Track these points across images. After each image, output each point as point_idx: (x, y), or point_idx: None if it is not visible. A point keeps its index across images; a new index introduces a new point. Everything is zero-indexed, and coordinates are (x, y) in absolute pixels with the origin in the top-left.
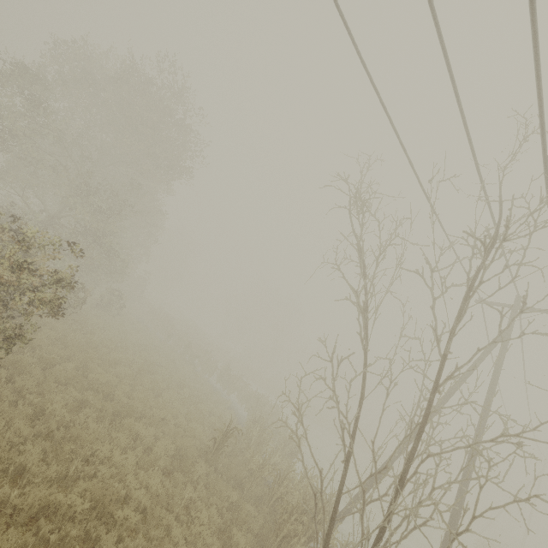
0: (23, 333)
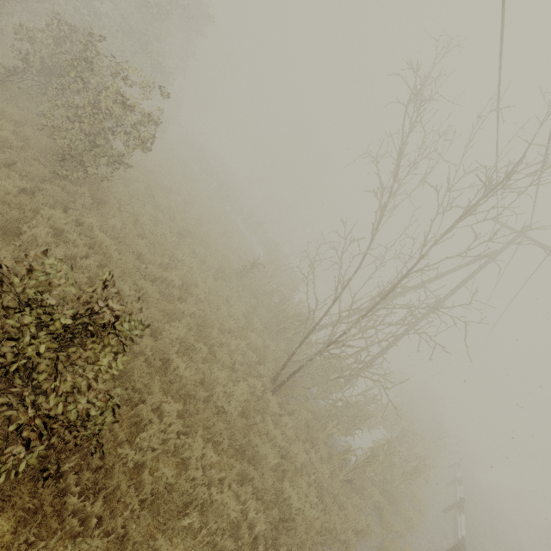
0: (122, 159)
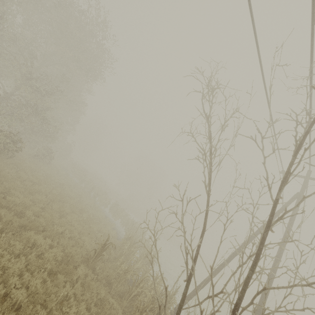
0: None
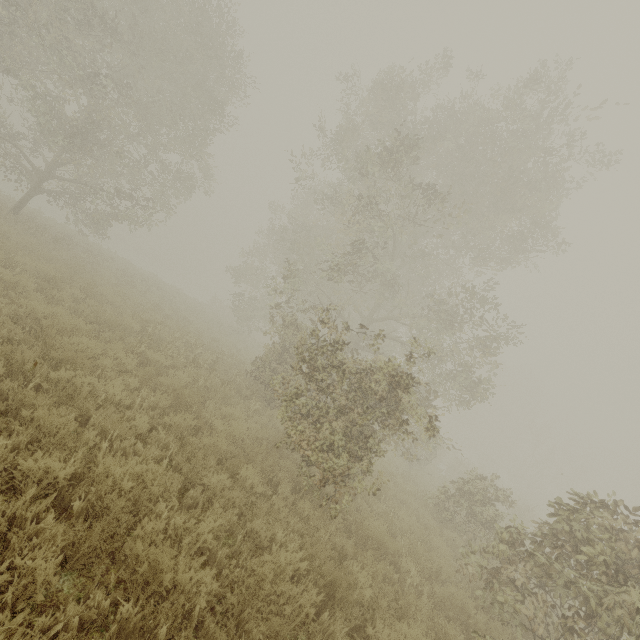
0: None
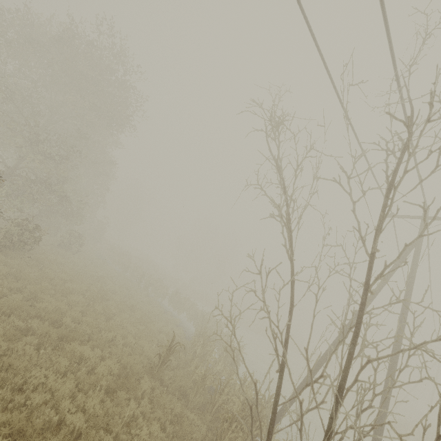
0: None
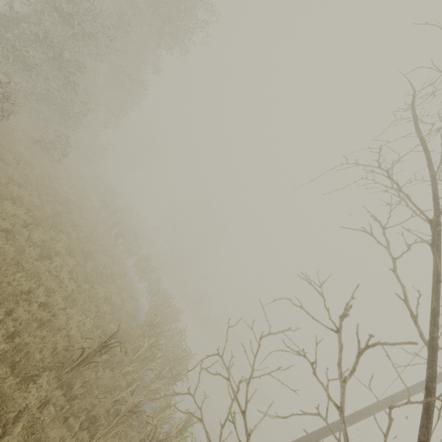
0: None
